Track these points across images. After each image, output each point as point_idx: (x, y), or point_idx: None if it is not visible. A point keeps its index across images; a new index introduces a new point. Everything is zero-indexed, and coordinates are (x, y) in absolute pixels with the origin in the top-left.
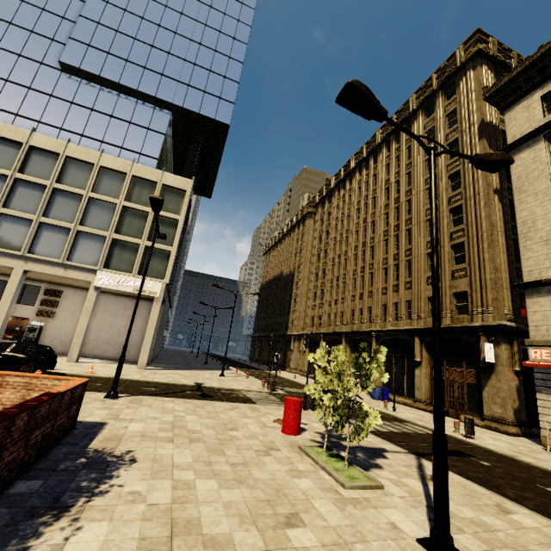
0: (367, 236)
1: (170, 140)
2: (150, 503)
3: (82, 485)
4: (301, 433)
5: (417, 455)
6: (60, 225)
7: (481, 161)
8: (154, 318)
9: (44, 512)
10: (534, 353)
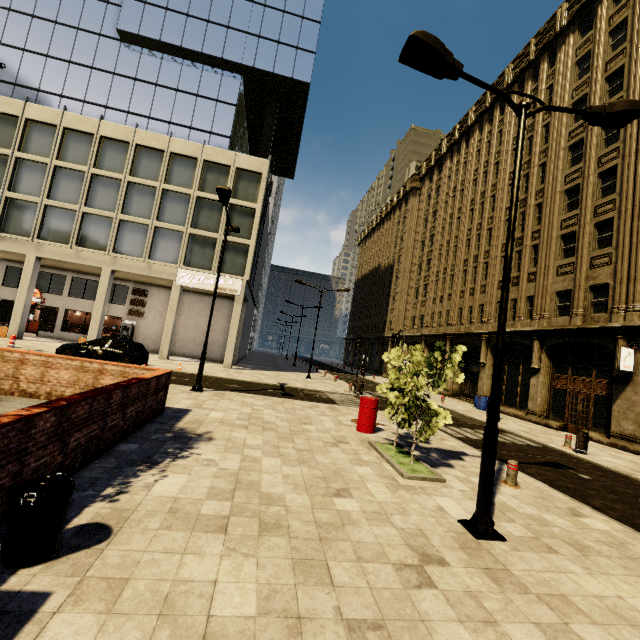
0: (484, 215)
1: (243, 112)
2: (221, 467)
3: (168, 450)
4: (377, 432)
5: (500, 462)
6: (138, 222)
7: (596, 115)
8: (236, 317)
9: (140, 464)
10: None
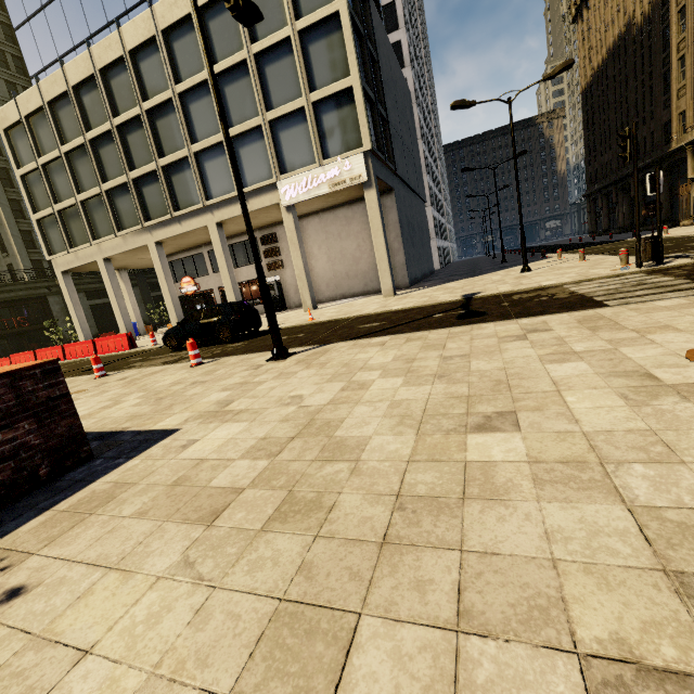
0: None
1: None
2: None
3: None
4: None
5: None
6: (211, 145)
7: None
8: (375, 217)
9: None
10: None
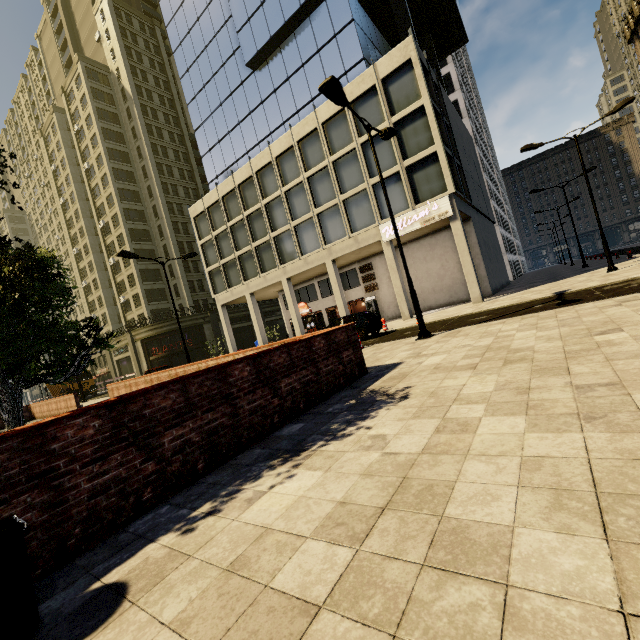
0: None
1: (367, 21)
2: (388, 451)
3: (331, 427)
4: None
5: None
6: (329, 207)
7: None
8: (461, 241)
9: (280, 455)
10: None
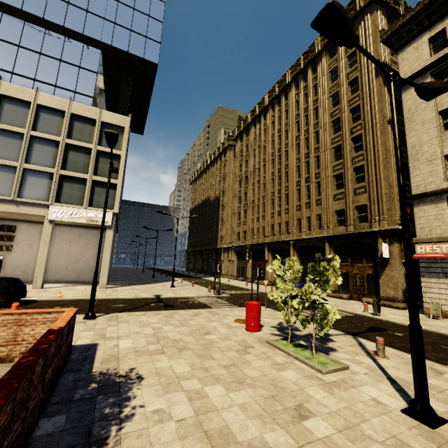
0: (281, 163)
1: (102, 79)
2: (177, 419)
3: (105, 412)
4: (261, 329)
5: (352, 335)
6: (5, 164)
7: (425, 89)
8: (108, 244)
9: None
10: (420, 248)
